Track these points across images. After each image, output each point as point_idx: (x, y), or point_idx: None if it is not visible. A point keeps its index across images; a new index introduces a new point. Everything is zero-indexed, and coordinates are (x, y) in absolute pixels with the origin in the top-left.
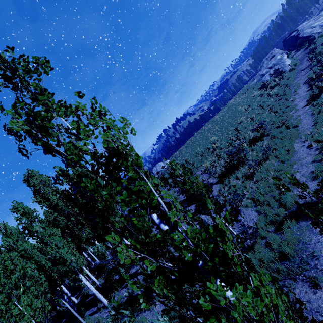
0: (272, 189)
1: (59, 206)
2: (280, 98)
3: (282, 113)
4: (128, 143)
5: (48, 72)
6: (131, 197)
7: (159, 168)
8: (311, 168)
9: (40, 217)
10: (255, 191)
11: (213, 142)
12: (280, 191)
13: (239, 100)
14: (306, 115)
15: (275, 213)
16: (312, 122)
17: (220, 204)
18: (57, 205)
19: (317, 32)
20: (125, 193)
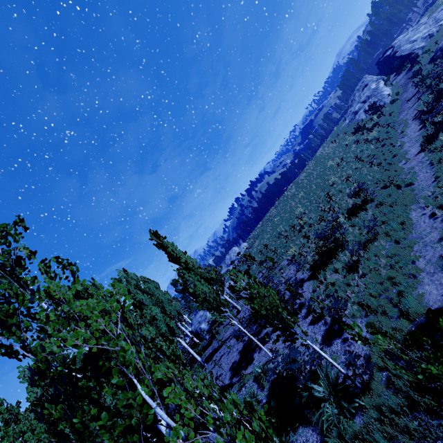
0: (387, 287)
1: (99, 332)
2: (383, 144)
3: (388, 166)
4: (110, 335)
5: (18, 241)
6: (120, 411)
7: (233, 256)
8: (439, 251)
9: (74, 353)
10: (363, 290)
11: (299, 215)
12: (398, 290)
13: (328, 150)
14: (422, 167)
15: (395, 328)
16: (432, 176)
17: (316, 313)
18: (98, 331)
19: (419, 46)
20: (106, 414)
